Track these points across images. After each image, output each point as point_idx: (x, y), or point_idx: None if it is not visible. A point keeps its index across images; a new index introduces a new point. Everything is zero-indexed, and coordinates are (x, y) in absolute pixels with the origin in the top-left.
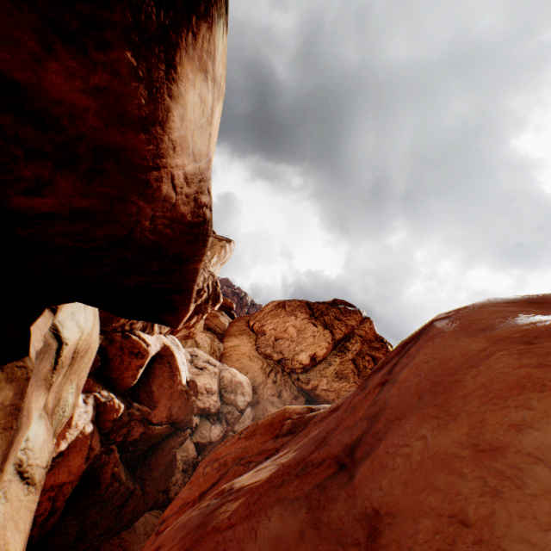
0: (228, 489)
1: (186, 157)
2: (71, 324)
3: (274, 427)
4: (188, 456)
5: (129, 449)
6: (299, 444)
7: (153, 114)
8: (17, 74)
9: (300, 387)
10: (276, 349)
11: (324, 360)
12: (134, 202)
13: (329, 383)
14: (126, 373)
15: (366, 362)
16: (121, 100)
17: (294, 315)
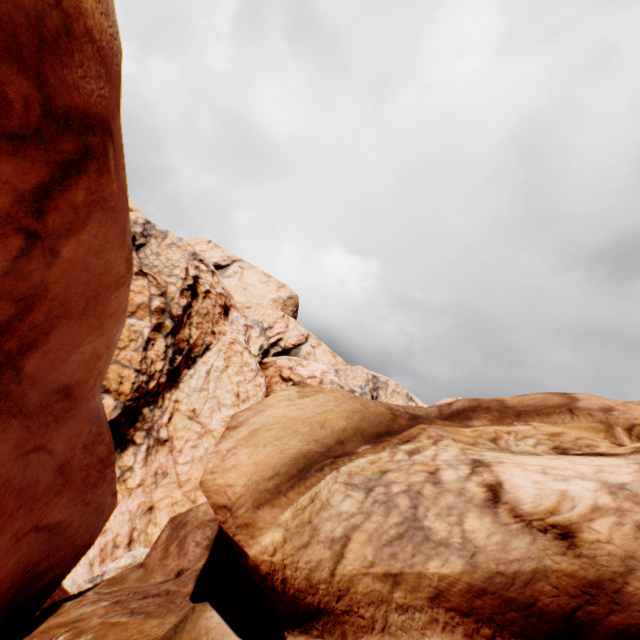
0: None
1: None
2: None
3: None
4: None
5: None
6: None
7: None
8: None
9: None
10: None
11: None
12: None
13: None
14: None
15: None
16: None
17: None
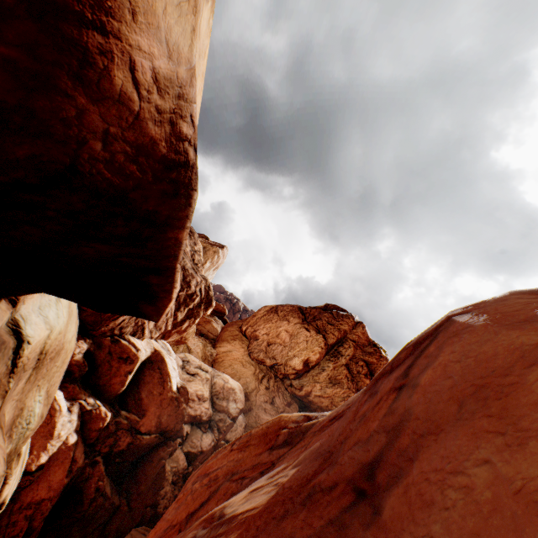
0: (218, 515)
1: (155, 42)
2: (36, 319)
3: (269, 437)
4: (178, 467)
5: (115, 461)
6: (298, 459)
7: None
8: None
9: (293, 394)
10: (269, 354)
11: (317, 365)
12: (68, 95)
13: (322, 389)
14: (114, 379)
15: (359, 368)
16: None
17: (287, 320)
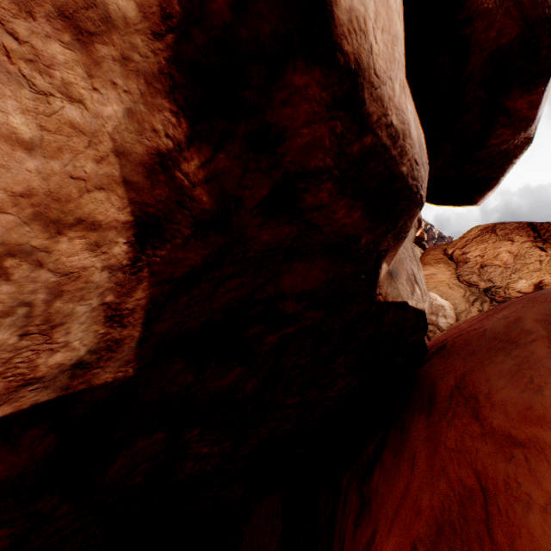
0: None
1: (540, 111)
2: None
3: None
4: None
5: None
6: None
7: (540, 101)
8: (509, 106)
9: None
10: (483, 277)
11: None
12: (519, 134)
13: None
14: None
15: None
16: (535, 102)
17: (509, 239)
